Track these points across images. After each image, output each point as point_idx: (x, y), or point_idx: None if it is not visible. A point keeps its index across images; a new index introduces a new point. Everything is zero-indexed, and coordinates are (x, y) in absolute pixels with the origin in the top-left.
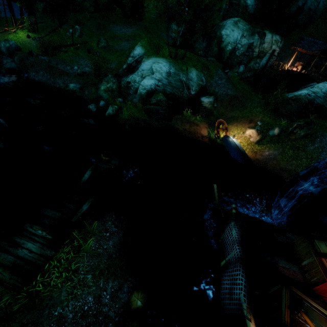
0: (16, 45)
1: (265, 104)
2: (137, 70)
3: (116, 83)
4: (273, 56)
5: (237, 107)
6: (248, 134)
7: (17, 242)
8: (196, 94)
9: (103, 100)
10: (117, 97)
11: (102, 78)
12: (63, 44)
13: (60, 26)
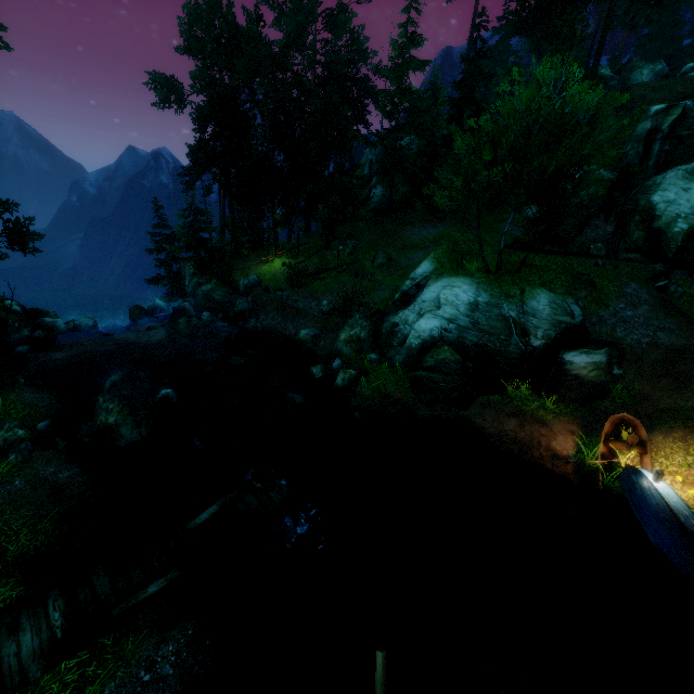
0: (256, 281)
1: None
2: (413, 302)
3: (368, 327)
4: None
5: None
6: None
7: (20, 622)
8: (548, 346)
9: (341, 358)
10: (369, 352)
11: (345, 321)
12: (322, 269)
13: (327, 245)
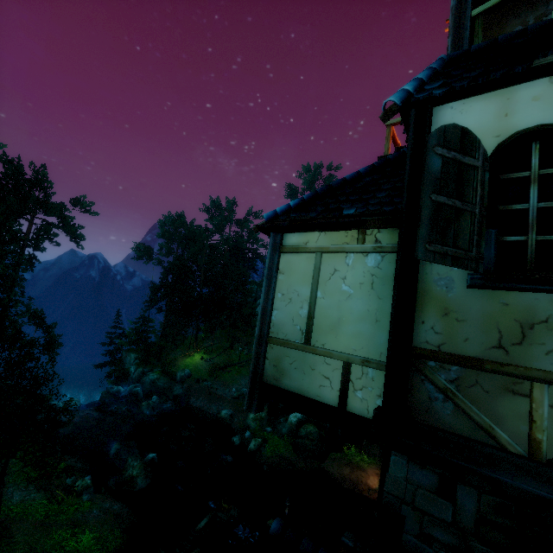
0: (189, 373)
1: None
2: None
3: (266, 409)
4: None
5: None
6: None
7: None
8: None
9: (250, 430)
10: (266, 426)
11: None
12: (230, 364)
13: (232, 346)
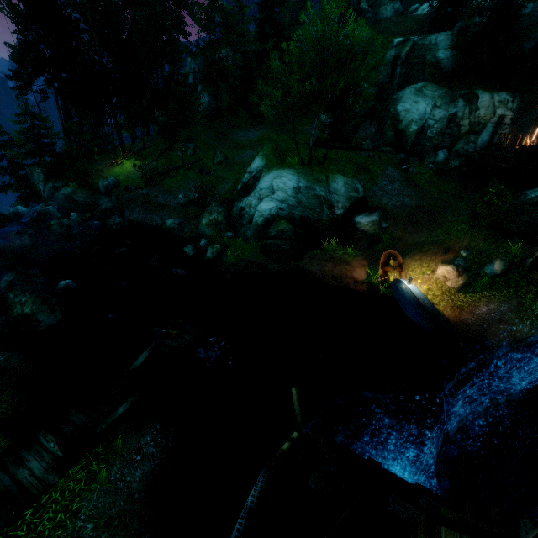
0: (115, 181)
1: (471, 218)
2: (253, 190)
3: (223, 212)
4: (503, 125)
5: (425, 224)
6: (441, 274)
7: (22, 457)
8: (346, 213)
9: (206, 238)
10: (226, 231)
11: (204, 209)
12: (171, 168)
13: (171, 147)
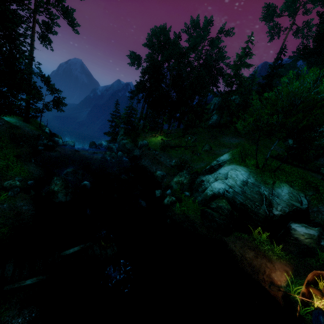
0: (146, 143)
1: None
2: (214, 172)
3: (188, 178)
4: None
5: None
6: None
7: None
8: (283, 216)
9: (172, 190)
10: (186, 191)
11: (178, 172)
12: (178, 145)
13: (183, 135)
